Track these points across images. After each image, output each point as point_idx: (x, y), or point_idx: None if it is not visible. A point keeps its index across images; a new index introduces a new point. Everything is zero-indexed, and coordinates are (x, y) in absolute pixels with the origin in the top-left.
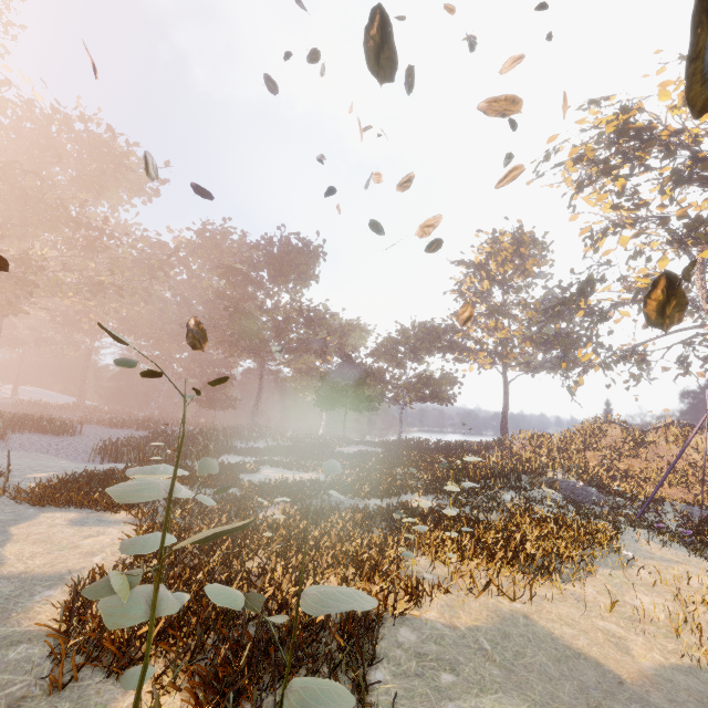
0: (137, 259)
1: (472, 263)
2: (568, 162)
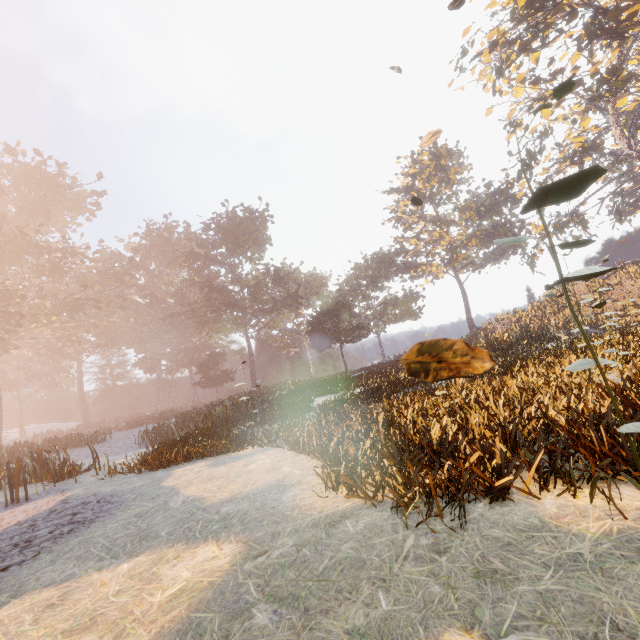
0: (102, 270)
1: (402, 188)
2: (483, 51)
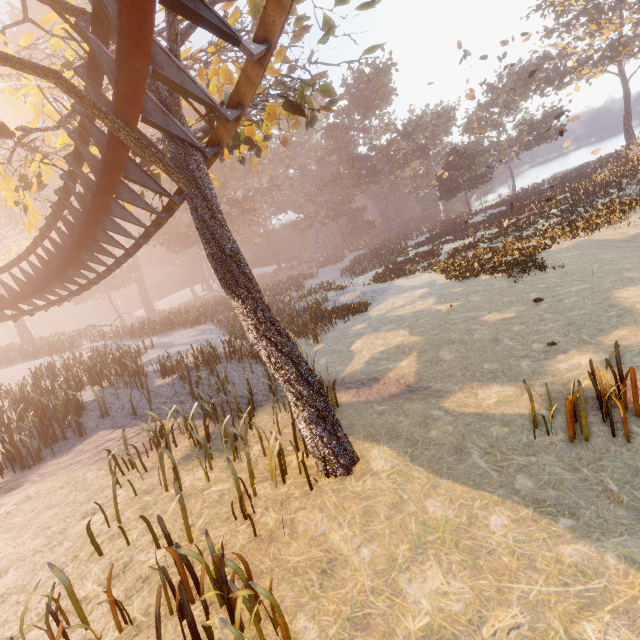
0: (272, 160)
1: None
2: None
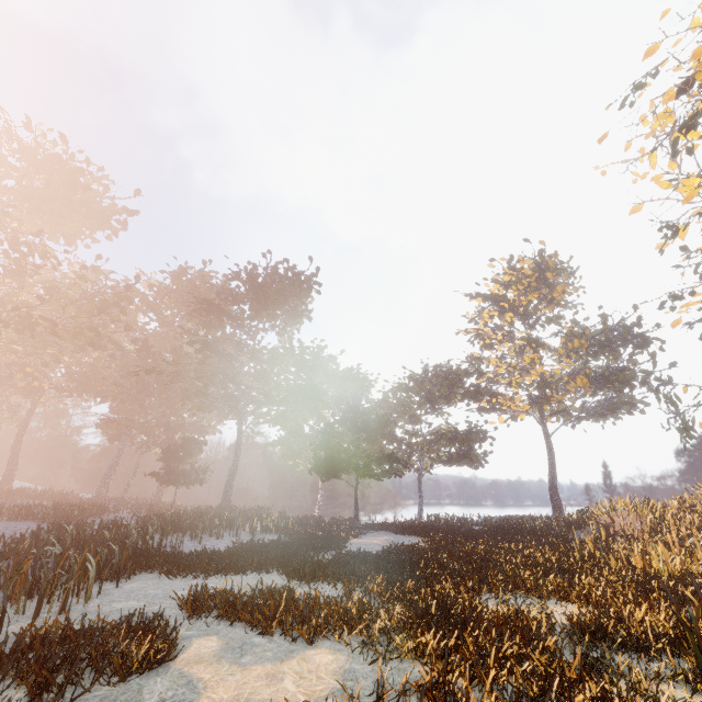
0: (86, 291)
1: (490, 295)
2: (669, 90)
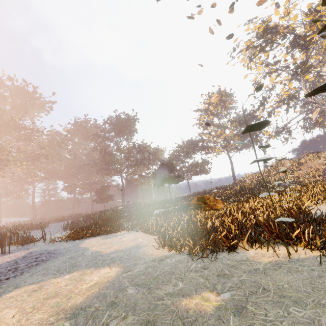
0: (51, 140)
1: (203, 109)
2: (243, 49)
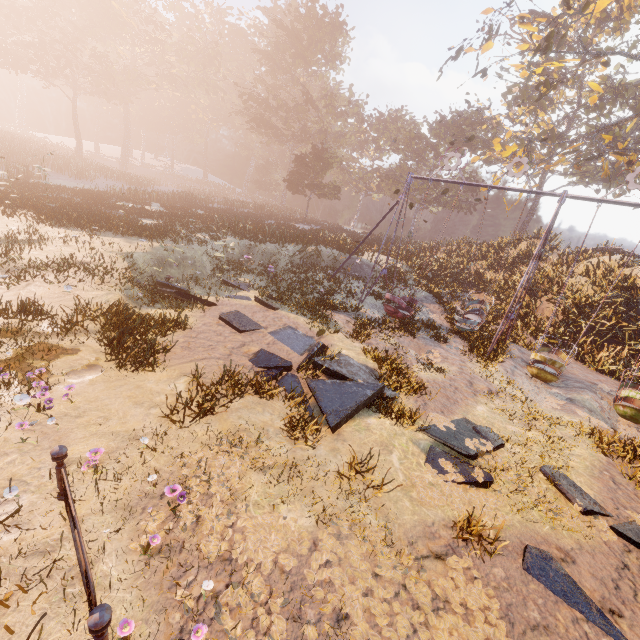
0: (196, 49)
1: (540, 16)
2: None
